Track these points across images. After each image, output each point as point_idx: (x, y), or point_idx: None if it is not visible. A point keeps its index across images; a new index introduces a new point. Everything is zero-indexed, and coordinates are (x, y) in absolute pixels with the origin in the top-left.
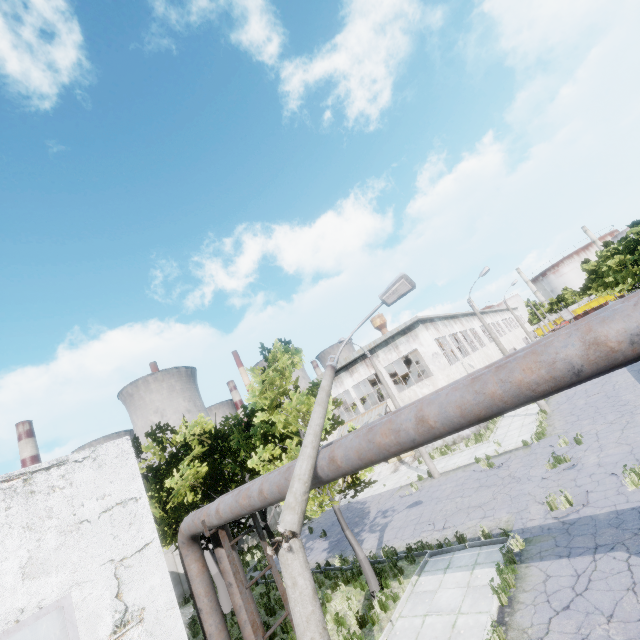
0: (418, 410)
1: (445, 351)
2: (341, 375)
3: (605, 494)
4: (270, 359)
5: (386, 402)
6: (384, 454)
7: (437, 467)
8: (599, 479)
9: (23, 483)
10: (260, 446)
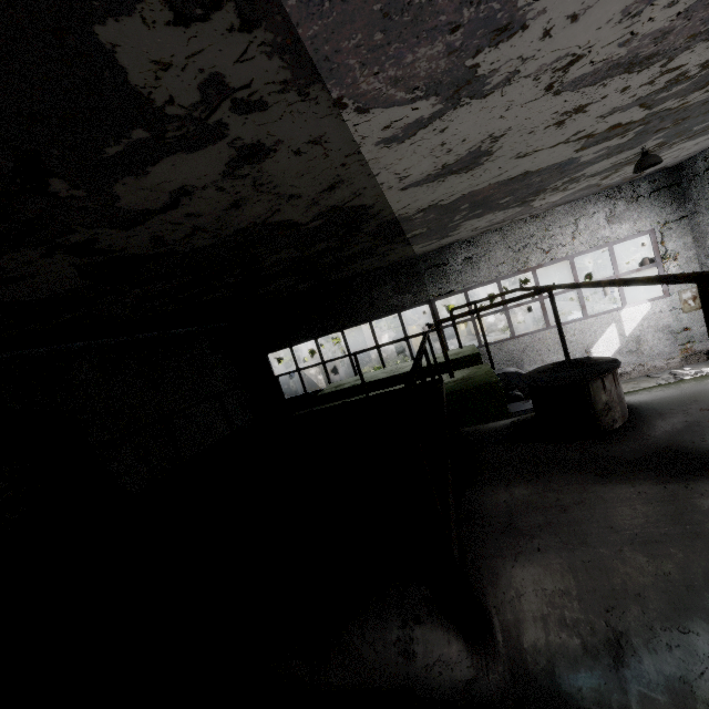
0: None
1: None
2: None
3: None
4: None
5: None
6: None
7: None
8: None
9: None
10: None
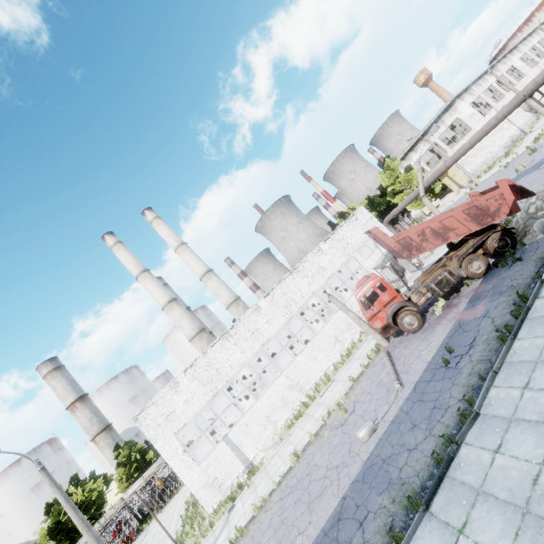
0: (444, 164)
1: (480, 108)
2: (409, 155)
3: (538, 158)
4: (385, 167)
5: (443, 158)
6: (439, 176)
7: (481, 180)
8: (542, 153)
9: (350, 220)
10: (396, 196)
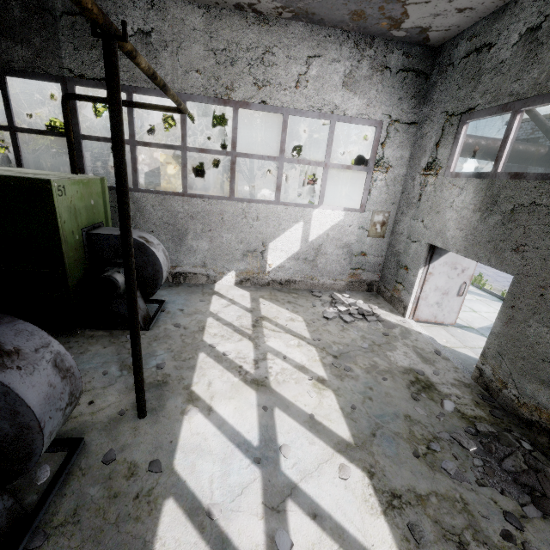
0: None
1: None
2: None
3: None
4: None
5: None
6: None
7: None
8: None
9: None
10: None
